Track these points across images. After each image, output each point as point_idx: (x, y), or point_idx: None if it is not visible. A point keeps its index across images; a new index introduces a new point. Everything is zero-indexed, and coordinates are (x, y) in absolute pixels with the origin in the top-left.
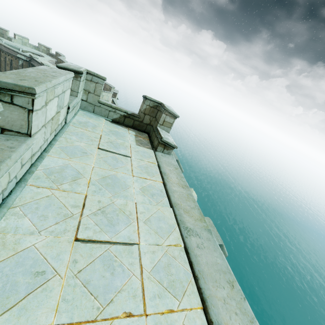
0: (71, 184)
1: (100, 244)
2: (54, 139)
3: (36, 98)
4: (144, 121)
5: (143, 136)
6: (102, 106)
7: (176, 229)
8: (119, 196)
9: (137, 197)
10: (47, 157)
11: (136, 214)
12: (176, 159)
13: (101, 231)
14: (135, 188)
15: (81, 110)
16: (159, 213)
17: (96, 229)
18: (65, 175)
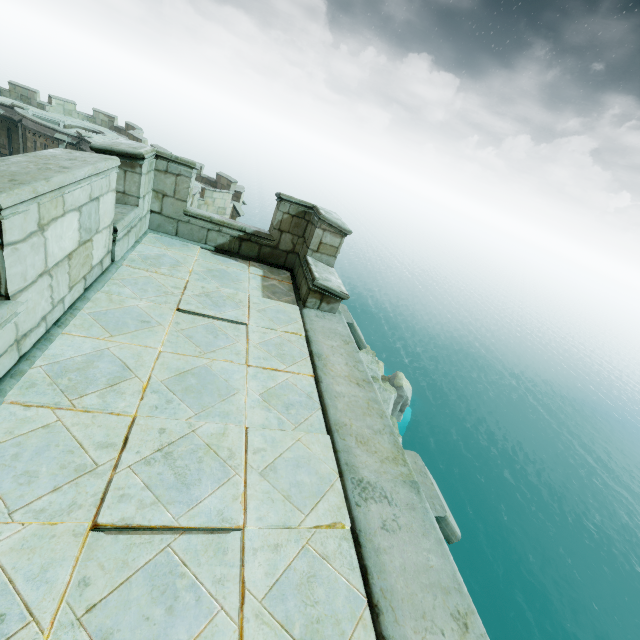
0: (105, 395)
1: (150, 533)
2: (81, 298)
3: (6, 217)
4: (282, 245)
5: (281, 278)
6: (193, 221)
7: (335, 485)
8: (209, 414)
9: (253, 413)
10: (60, 338)
11: (245, 455)
12: (349, 322)
13: (157, 503)
14: (249, 393)
15: (152, 233)
16: (299, 448)
17: (146, 498)
18: (93, 376)
